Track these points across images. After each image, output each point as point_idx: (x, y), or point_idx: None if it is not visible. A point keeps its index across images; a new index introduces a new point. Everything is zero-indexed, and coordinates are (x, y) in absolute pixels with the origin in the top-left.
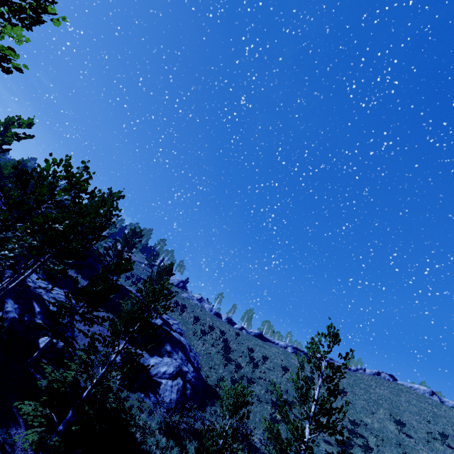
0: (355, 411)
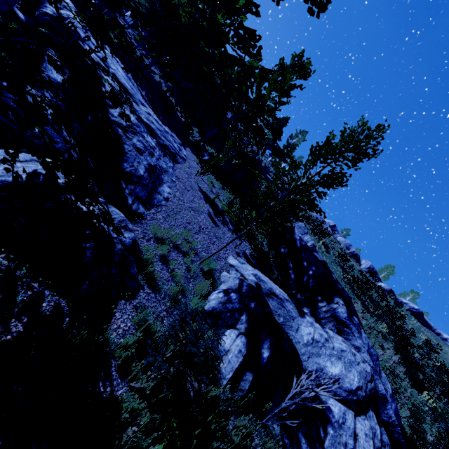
0: None
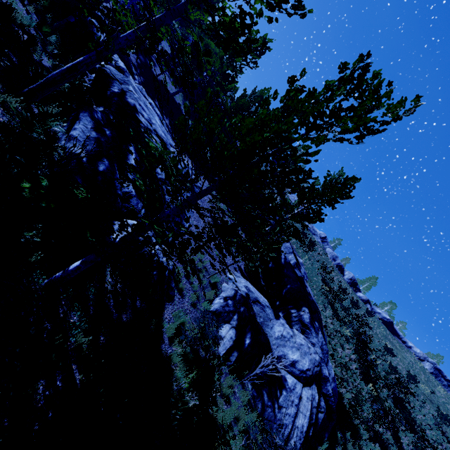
0: None
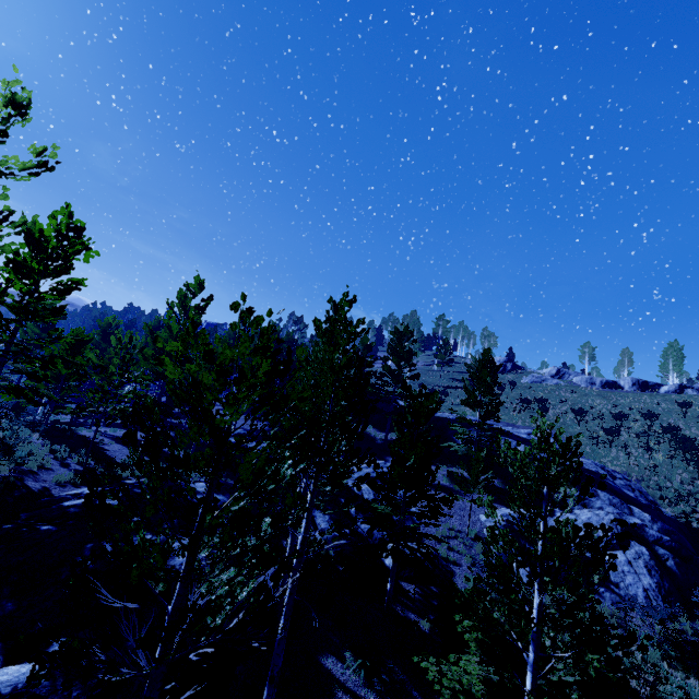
0: None
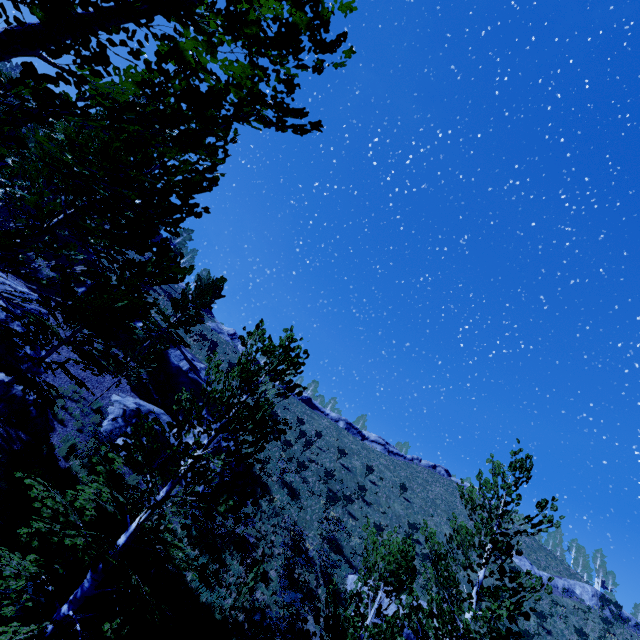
0: (413, 511)
